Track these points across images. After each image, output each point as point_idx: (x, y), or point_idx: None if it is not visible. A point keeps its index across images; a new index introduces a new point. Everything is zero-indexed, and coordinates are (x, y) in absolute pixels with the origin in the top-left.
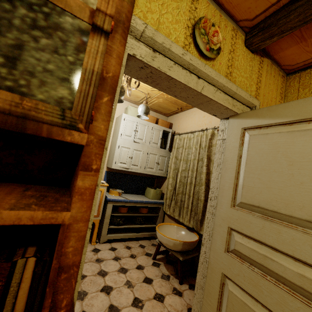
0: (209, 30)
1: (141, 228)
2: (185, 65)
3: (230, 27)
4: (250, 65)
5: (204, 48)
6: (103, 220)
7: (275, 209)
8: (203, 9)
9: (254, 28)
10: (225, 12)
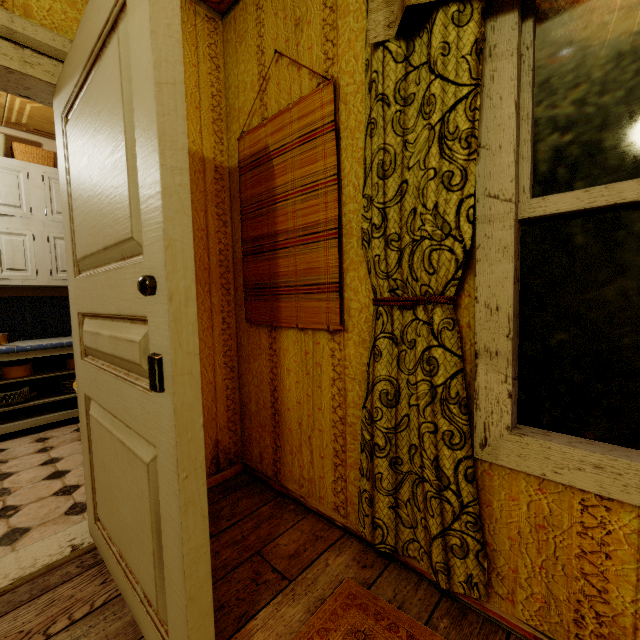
0: None
1: None
2: None
3: None
4: None
5: None
6: None
7: (91, 249)
8: None
9: None
10: None
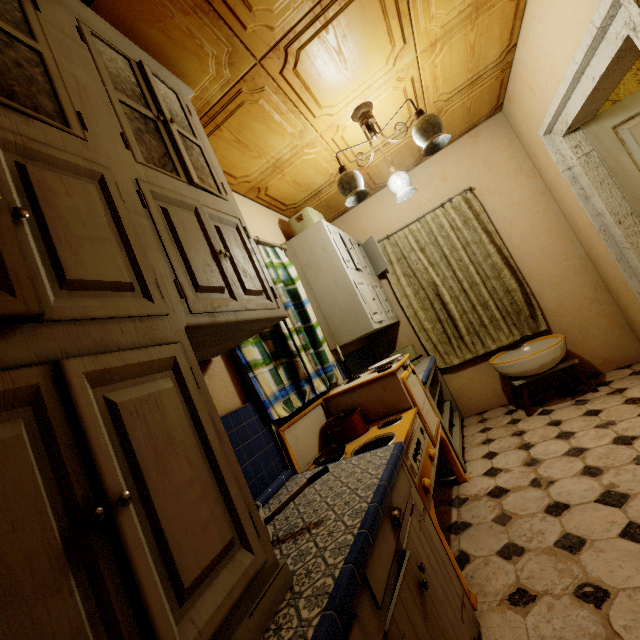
0: None
1: None
2: None
3: None
4: None
5: None
6: None
7: None
8: None
9: None
10: None
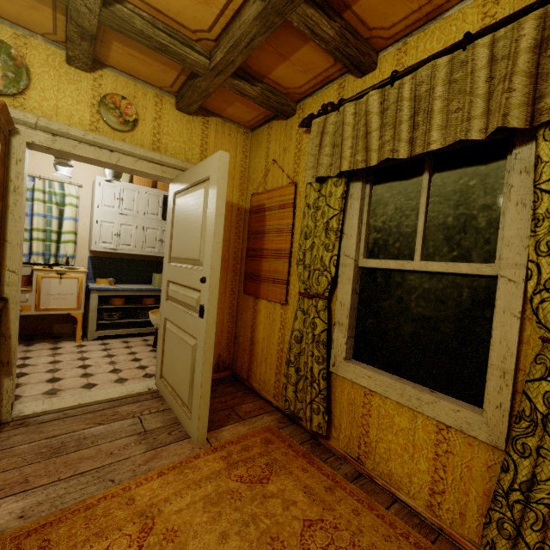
0: (121, 103)
1: (150, 325)
2: (91, 143)
3: (151, 94)
4: (188, 128)
5: (117, 121)
6: (89, 314)
7: (180, 256)
8: (110, 83)
9: (179, 93)
10: (142, 80)
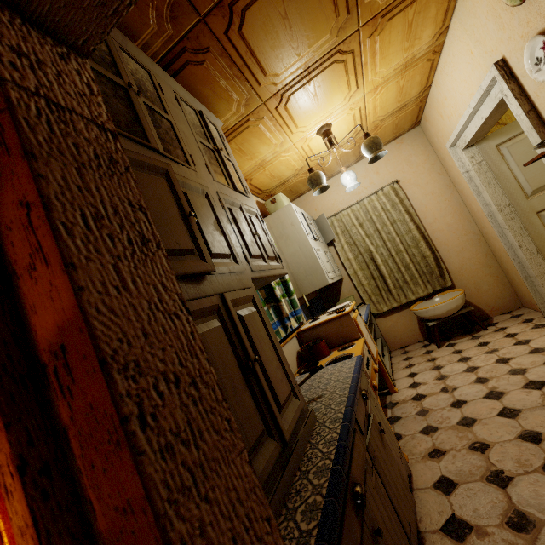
0: None
1: None
2: None
3: None
4: None
5: None
6: None
7: None
8: None
9: None
10: None
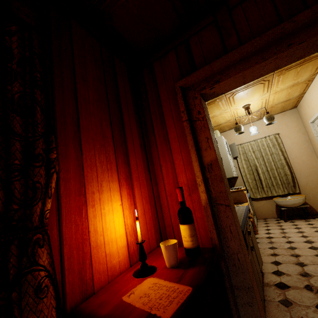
0: None
1: None
2: None
3: None
4: None
5: None
6: None
7: None
8: None
9: None
10: None
